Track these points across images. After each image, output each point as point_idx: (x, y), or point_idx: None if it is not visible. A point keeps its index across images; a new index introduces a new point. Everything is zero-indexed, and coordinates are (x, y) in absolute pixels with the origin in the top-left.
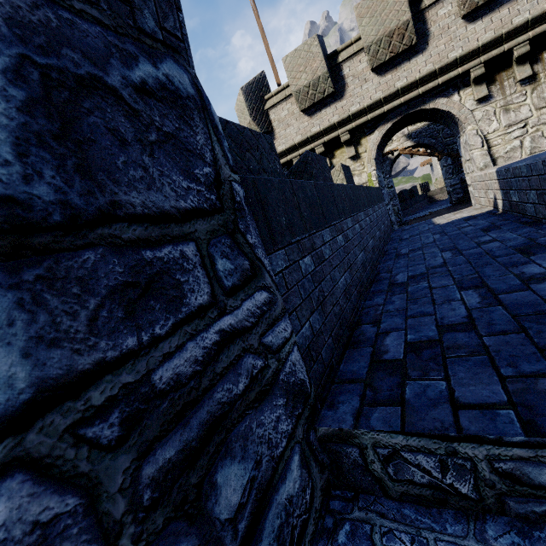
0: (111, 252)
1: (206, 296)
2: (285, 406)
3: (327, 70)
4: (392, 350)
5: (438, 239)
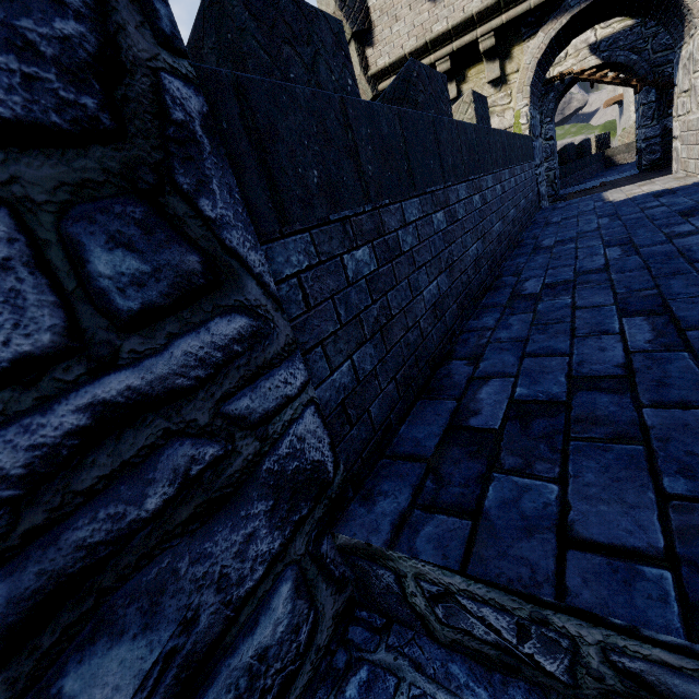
0: None
1: (45, 335)
2: (269, 513)
3: None
4: (487, 410)
5: (606, 225)
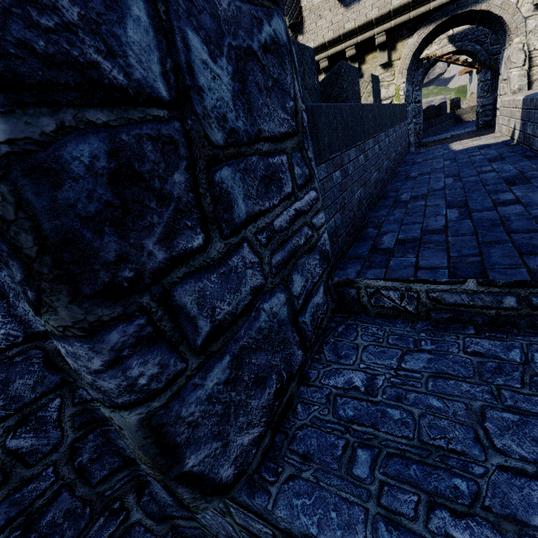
0: (260, 158)
1: (290, 188)
2: (319, 260)
3: None
4: (387, 243)
5: (448, 165)
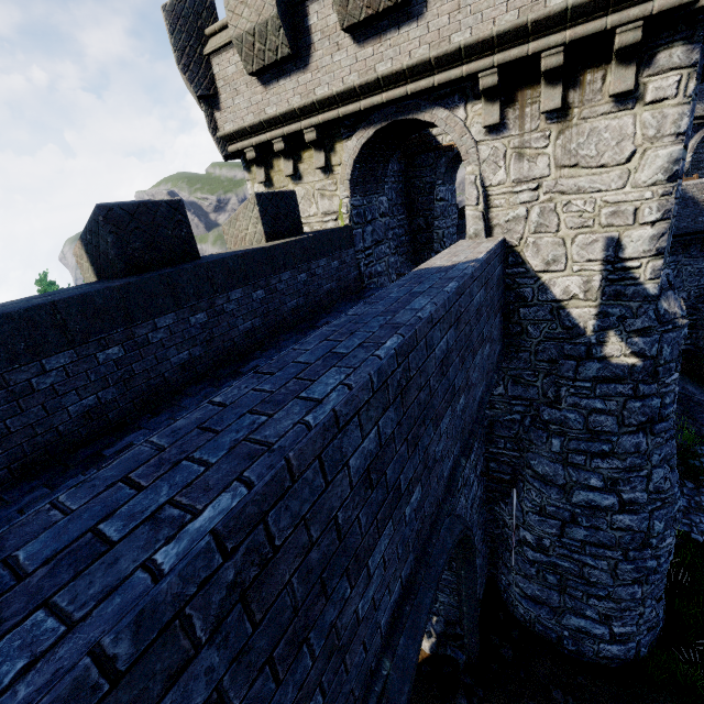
0: None
1: None
2: None
3: (277, 12)
4: None
5: None
